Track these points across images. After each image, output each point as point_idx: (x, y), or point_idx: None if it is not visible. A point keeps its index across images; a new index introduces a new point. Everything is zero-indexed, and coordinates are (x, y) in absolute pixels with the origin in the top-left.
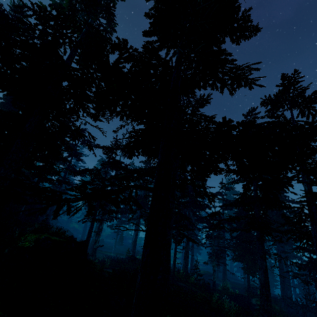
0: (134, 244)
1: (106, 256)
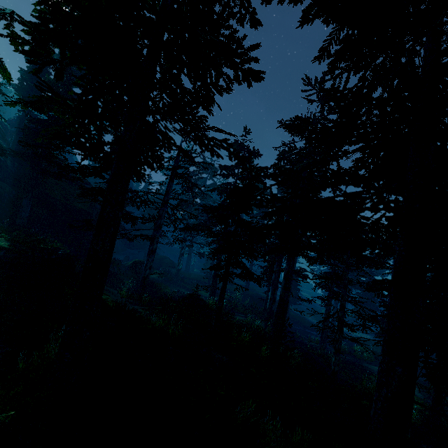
0: (213, 281)
1: (176, 292)
